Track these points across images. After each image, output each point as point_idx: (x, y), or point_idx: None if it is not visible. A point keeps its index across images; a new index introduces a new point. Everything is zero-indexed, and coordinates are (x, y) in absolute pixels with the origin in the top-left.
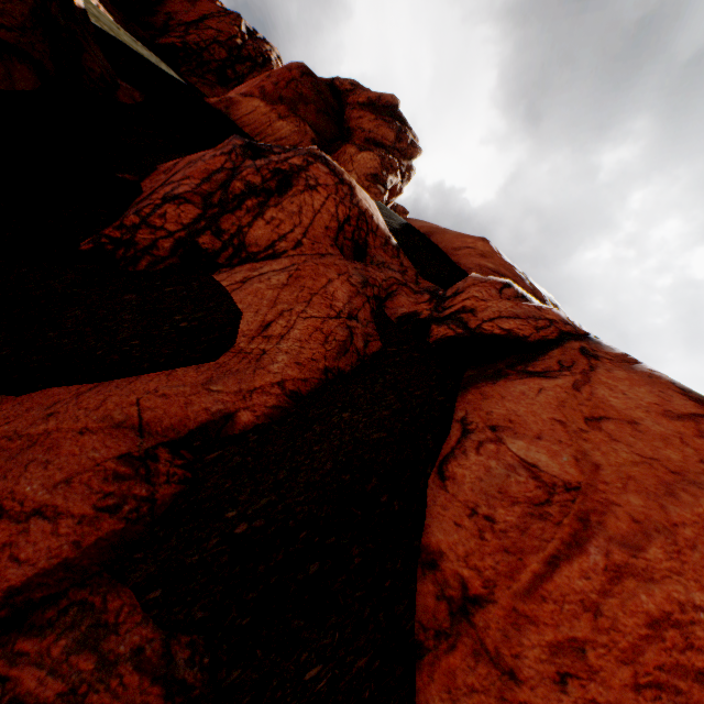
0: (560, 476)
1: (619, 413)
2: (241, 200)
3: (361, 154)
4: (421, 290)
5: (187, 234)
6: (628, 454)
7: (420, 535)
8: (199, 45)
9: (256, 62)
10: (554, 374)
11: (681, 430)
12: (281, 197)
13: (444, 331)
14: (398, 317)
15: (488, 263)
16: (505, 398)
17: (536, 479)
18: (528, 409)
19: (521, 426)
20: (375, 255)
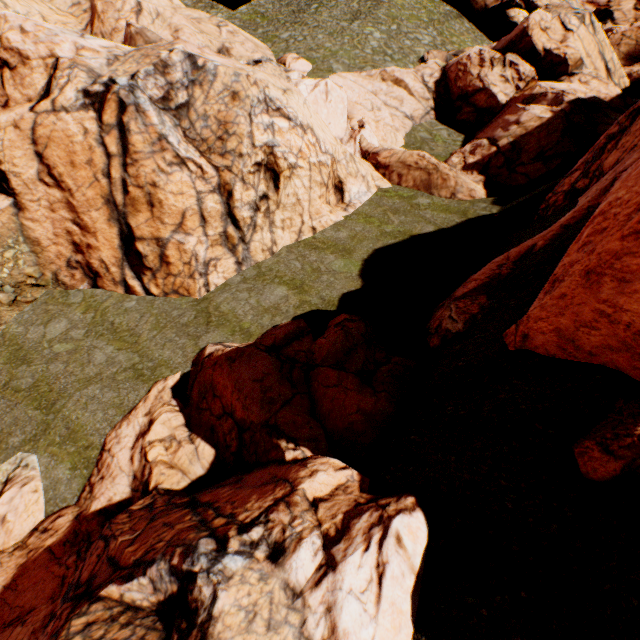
0: None
1: None
2: (602, 149)
3: None
4: None
5: (570, 187)
6: None
7: None
8: None
9: None
10: None
11: None
12: (629, 127)
13: None
14: None
15: None
16: None
17: None
18: None
19: None
20: None
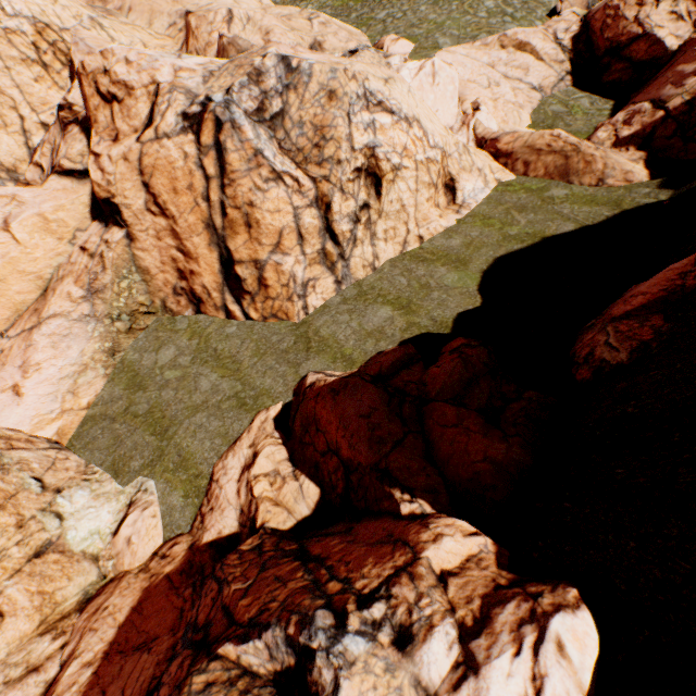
0: None
1: None
2: None
3: None
4: None
5: None
6: None
7: None
8: None
9: None
10: None
11: None
12: None
13: None
14: None
15: None
16: None
17: None
18: None
19: None
20: None
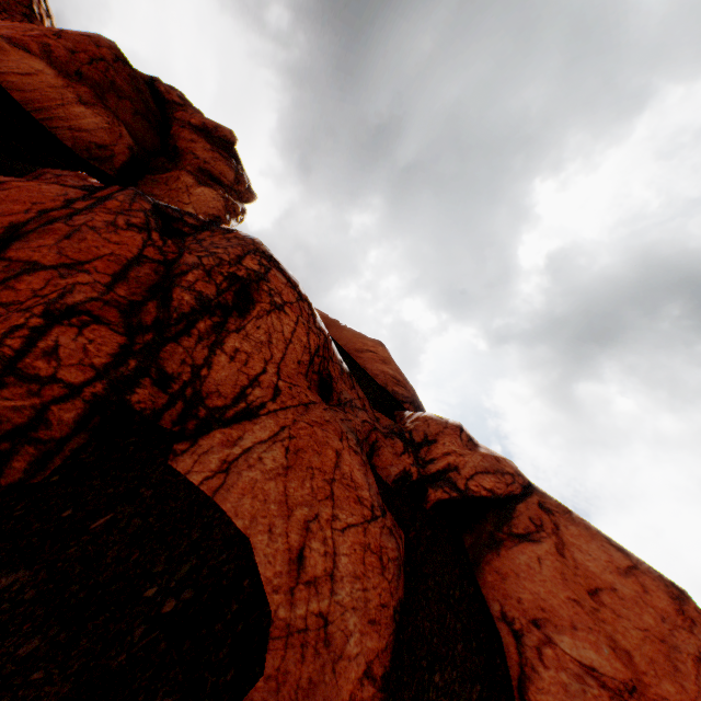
0: (616, 676)
1: (601, 579)
2: (191, 321)
3: (201, 188)
4: (388, 432)
5: (107, 388)
6: (634, 630)
7: None
8: None
9: None
10: (537, 536)
11: (635, 588)
12: (242, 317)
13: (441, 495)
14: (394, 480)
15: (390, 369)
16: (520, 575)
17: (604, 686)
18: (546, 589)
19: (554, 614)
20: (342, 391)
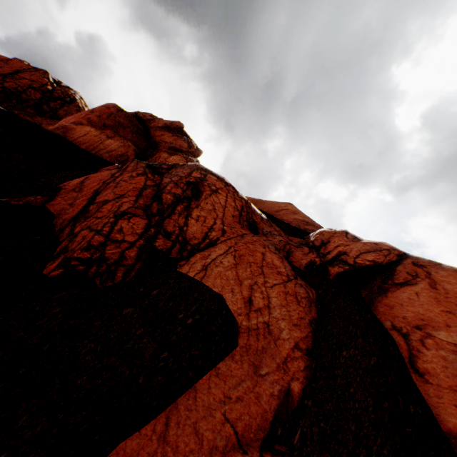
0: None
1: None
2: (173, 207)
3: (172, 157)
4: (298, 244)
5: (145, 241)
6: None
7: (438, 424)
8: (17, 89)
9: (65, 100)
10: (413, 281)
11: None
12: (197, 200)
13: (337, 269)
14: (304, 266)
15: (299, 217)
16: (403, 304)
17: None
18: (423, 308)
19: (431, 321)
20: (263, 228)
